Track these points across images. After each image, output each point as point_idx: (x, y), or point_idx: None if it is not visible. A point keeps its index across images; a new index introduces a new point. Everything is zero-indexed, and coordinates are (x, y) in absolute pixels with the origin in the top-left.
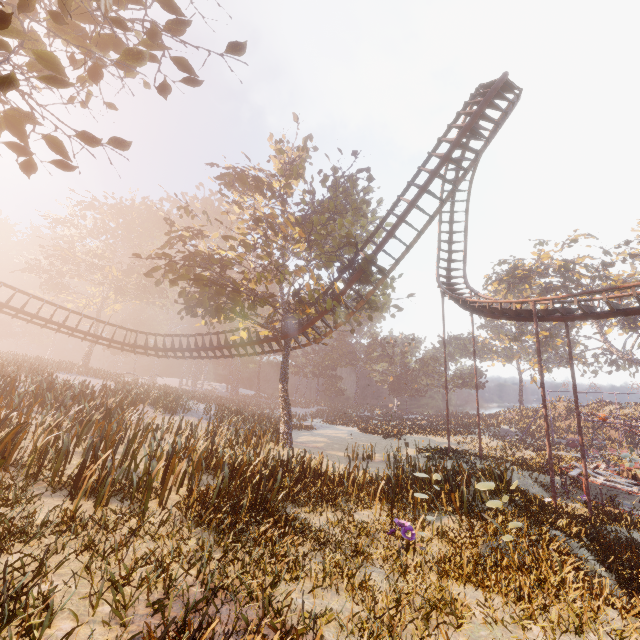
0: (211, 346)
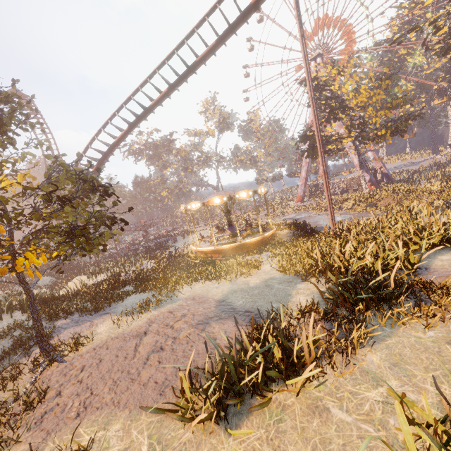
0: None
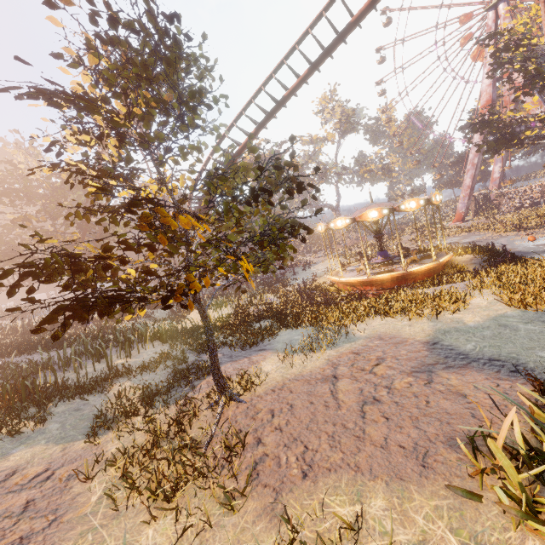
0: None
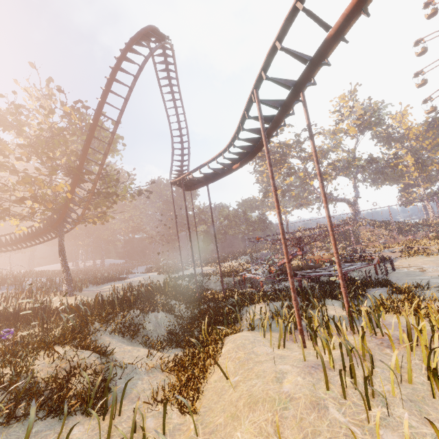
0: (19, 239)
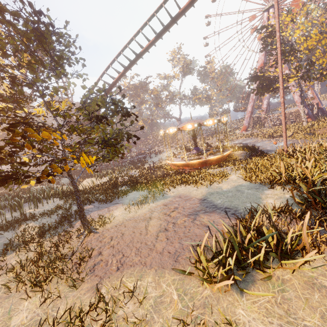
0: None
